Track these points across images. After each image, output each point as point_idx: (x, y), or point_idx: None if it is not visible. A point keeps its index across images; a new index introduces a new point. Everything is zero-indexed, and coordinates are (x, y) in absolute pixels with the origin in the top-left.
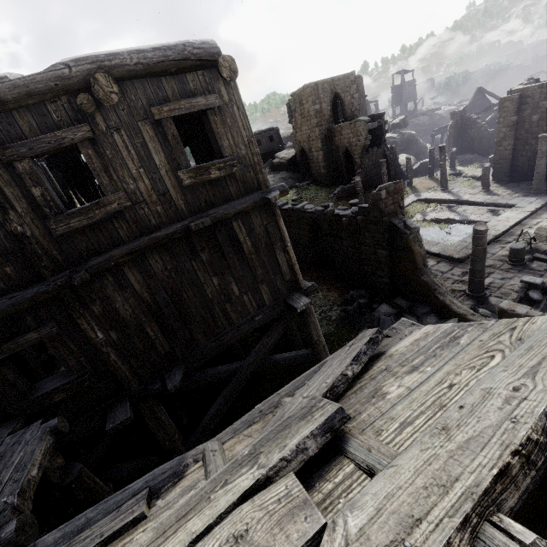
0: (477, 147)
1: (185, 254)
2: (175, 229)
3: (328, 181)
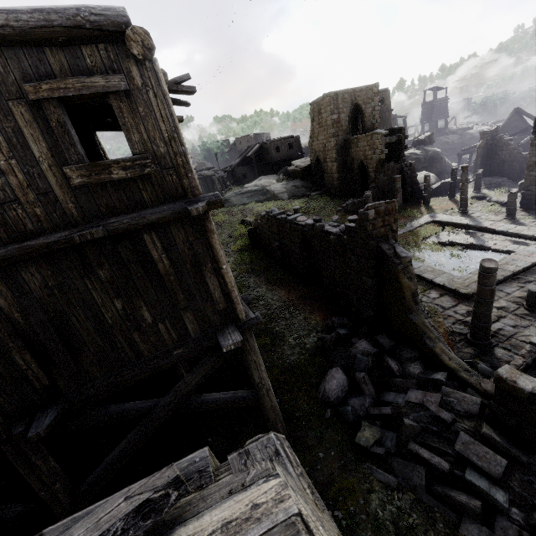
0: (507, 170)
1: (75, 269)
2: (58, 238)
3: (340, 193)
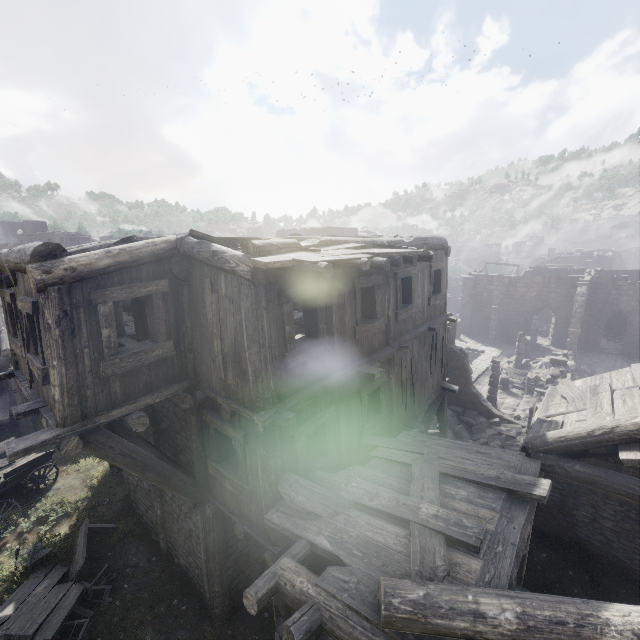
0: None
1: (422, 344)
2: (425, 328)
3: None
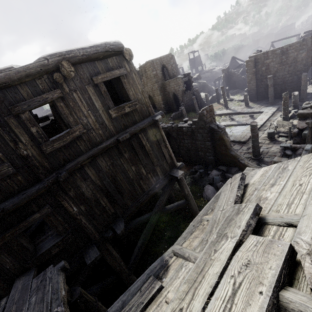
0: (237, 85)
1: (116, 155)
2: (110, 142)
3: (166, 111)
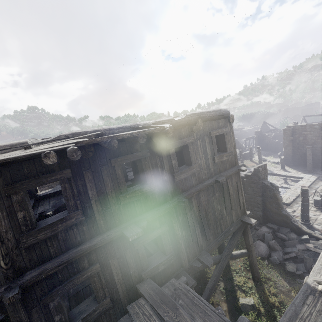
0: (269, 148)
1: (211, 193)
2: (211, 181)
3: None
